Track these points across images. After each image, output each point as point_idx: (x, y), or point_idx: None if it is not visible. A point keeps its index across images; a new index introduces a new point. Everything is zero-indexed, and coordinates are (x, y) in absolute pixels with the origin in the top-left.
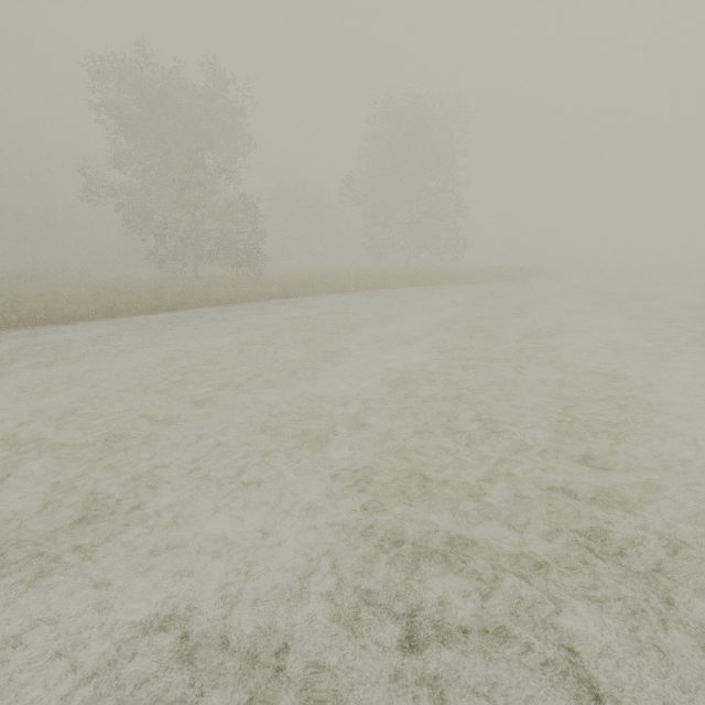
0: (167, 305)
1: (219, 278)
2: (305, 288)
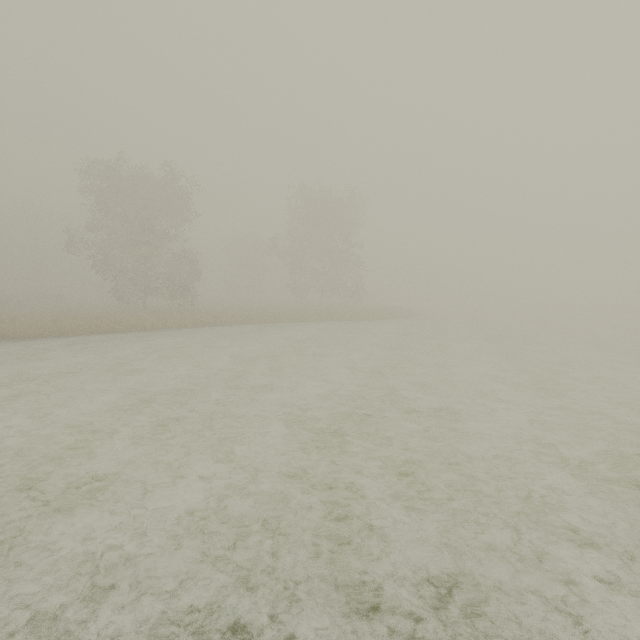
0: (104, 330)
1: (162, 308)
2: (216, 320)
